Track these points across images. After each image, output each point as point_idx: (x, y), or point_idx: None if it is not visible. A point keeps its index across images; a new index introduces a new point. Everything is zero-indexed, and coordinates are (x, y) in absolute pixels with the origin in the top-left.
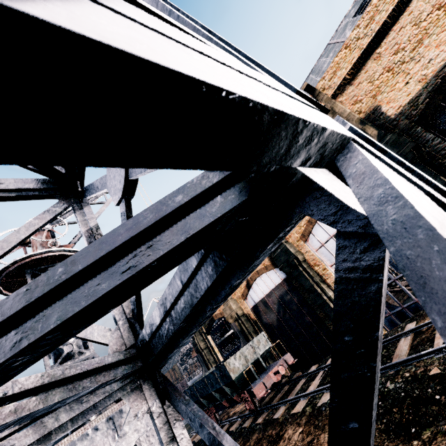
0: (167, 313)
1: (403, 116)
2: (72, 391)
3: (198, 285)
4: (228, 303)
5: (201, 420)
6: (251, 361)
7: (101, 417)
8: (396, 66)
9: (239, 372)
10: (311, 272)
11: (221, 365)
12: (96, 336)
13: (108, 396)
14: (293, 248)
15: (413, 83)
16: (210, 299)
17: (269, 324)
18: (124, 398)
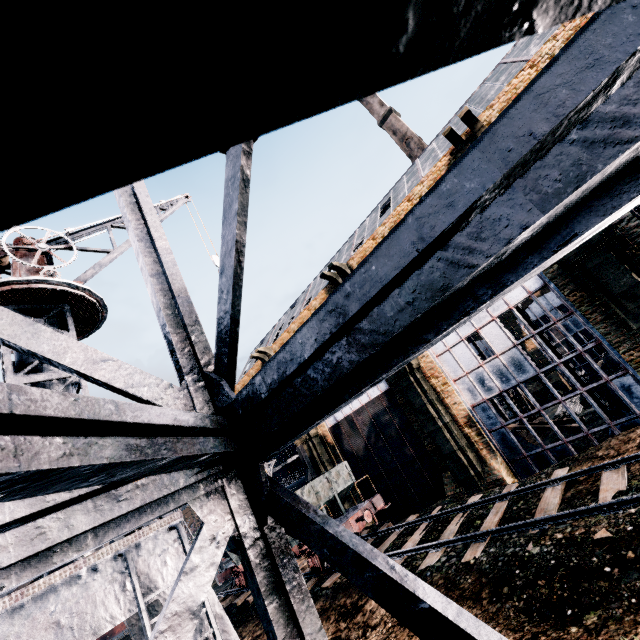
0: (338, 331)
1: None
2: (134, 453)
3: (484, 233)
4: None
5: (361, 552)
6: (325, 500)
7: (105, 551)
8: None
9: None
10: (425, 385)
11: None
12: (146, 391)
13: (165, 498)
14: None
15: None
16: (476, 287)
17: (352, 452)
18: (193, 505)
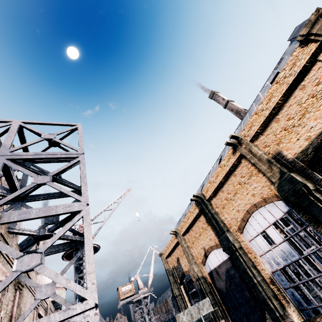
0: None
1: (298, 160)
2: None
3: None
4: (192, 265)
5: None
6: (195, 319)
7: None
8: (289, 128)
9: None
10: (245, 257)
11: (174, 317)
12: None
13: None
14: (232, 236)
15: (302, 140)
16: None
17: (220, 289)
18: None
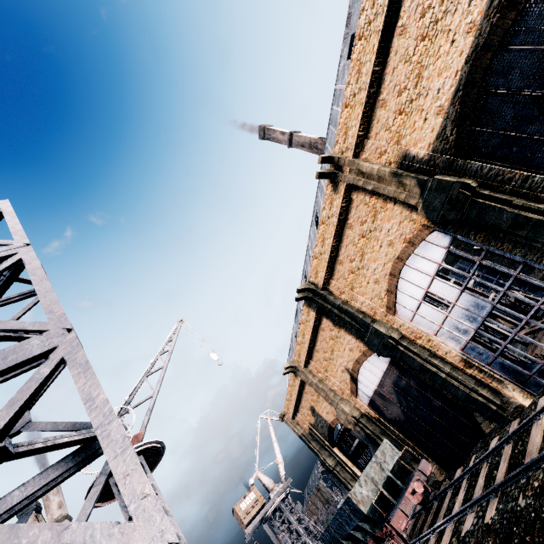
0: None
1: (437, 153)
2: None
3: None
4: (339, 406)
5: None
6: (381, 482)
7: None
8: (406, 107)
9: (370, 502)
10: (414, 348)
11: (347, 498)
12: None
13: None
14: (383, 326)
15: (432, 118)
16: None
17: (395, 419)
18: None
